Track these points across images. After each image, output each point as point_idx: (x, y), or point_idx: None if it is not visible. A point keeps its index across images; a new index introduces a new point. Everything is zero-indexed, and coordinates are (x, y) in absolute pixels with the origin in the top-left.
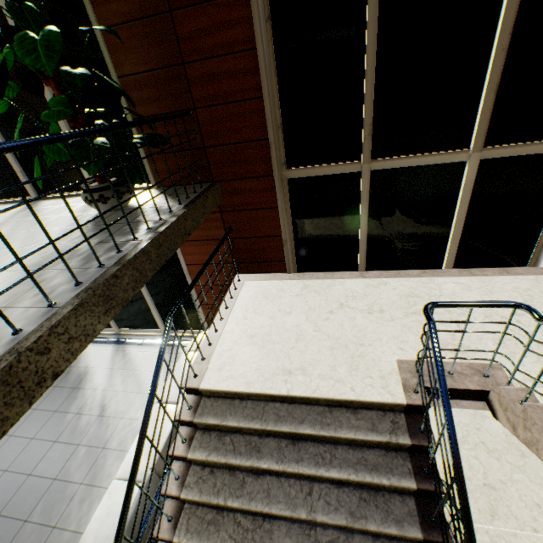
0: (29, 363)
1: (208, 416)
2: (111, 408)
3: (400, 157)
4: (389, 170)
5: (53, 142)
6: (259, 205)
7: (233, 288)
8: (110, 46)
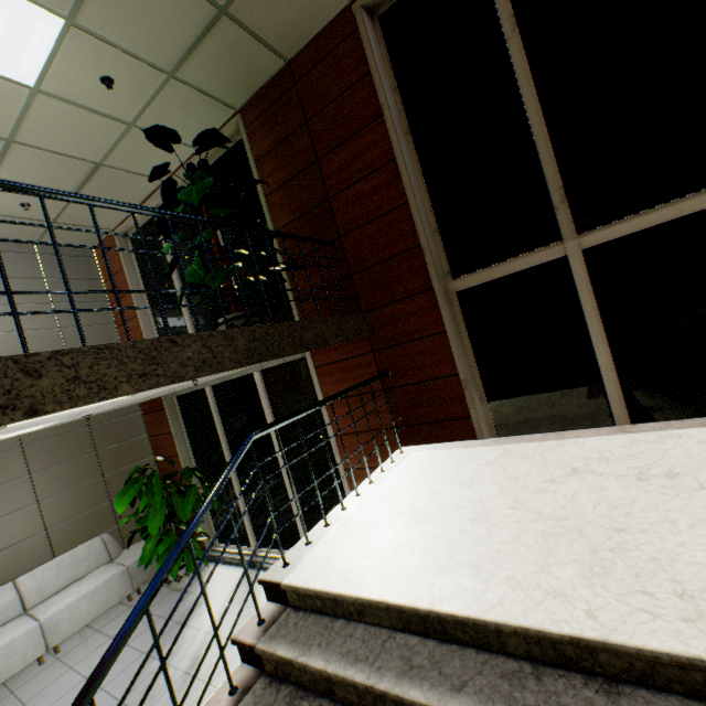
0: (5, 375)
1: (281, 640)
2: (204, 663)
3: (627, 217)
4: (616, 240)
5: (152, 212)
6: (419, 333)
7: (389, 461)
8: (271, 208)
